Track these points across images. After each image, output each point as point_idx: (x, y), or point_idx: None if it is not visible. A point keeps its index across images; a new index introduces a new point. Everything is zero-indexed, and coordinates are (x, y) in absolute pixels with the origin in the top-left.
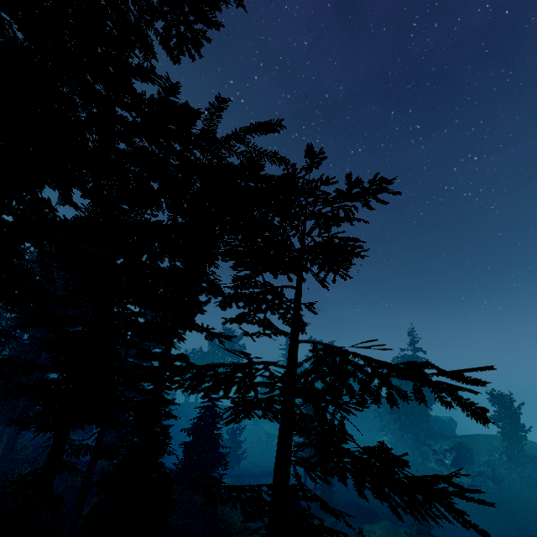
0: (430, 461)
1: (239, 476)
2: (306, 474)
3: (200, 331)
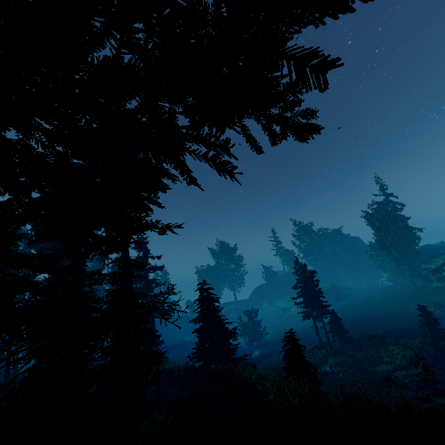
0: (431, 281)
1: (266, 344)
2: (316, 325)
3: (145, 227)
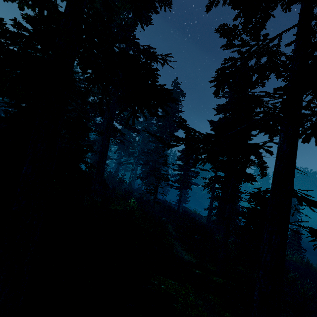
0: None
1: None
2: None
3: None
